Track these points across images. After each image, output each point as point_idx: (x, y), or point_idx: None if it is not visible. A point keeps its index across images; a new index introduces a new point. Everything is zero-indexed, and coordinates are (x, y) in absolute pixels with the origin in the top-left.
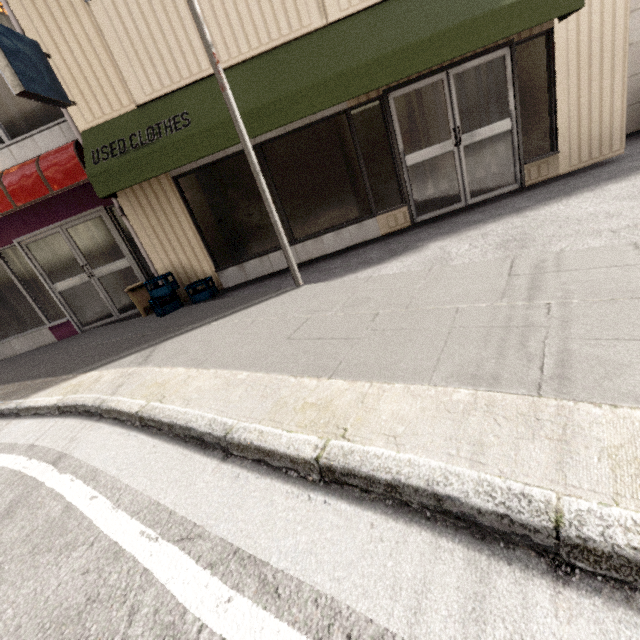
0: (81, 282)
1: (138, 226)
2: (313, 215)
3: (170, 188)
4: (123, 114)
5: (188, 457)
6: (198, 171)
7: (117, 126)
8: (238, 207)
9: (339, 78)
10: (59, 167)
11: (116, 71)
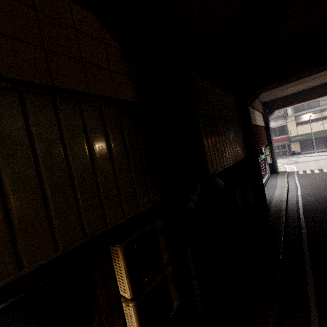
0: (278, 151)
1: (292, 146)
2: (317, 147)
3: (298, 142)
4: (295, 135)
5: (311, 157)
6: (302, 141)
7: (294, 136)
8: (306, 145)
9: (325, 135)
10: (285, 139)
11: (296, 132)
